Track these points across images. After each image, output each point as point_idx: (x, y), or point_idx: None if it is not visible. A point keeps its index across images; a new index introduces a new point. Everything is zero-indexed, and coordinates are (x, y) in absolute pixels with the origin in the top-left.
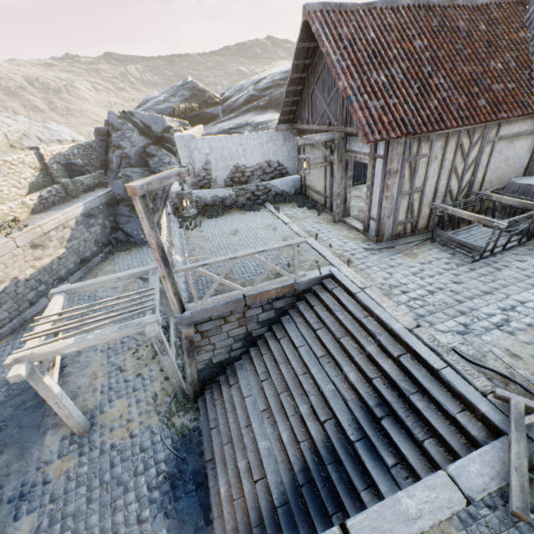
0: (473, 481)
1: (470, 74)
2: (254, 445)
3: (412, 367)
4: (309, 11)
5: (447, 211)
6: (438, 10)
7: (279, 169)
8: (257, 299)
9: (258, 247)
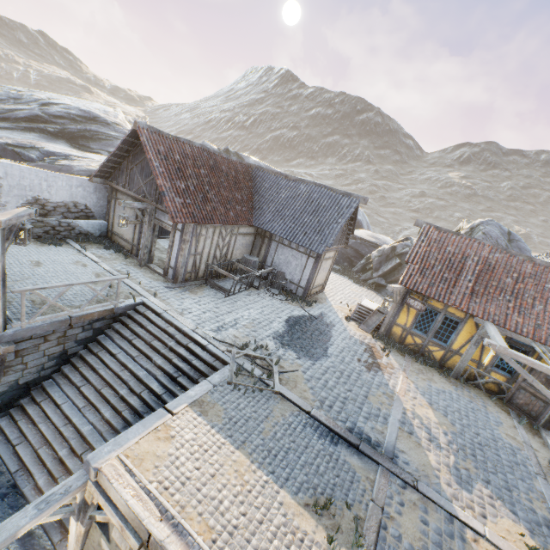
0: (217, 380)
1: (227, 197)
2: (76, 434)
3: (194, 348)
4: (139, 126)
5: (214, 268)
6: (213, 156)
7: (86, 212)
8: (82, 319)
9: (71, 279)
